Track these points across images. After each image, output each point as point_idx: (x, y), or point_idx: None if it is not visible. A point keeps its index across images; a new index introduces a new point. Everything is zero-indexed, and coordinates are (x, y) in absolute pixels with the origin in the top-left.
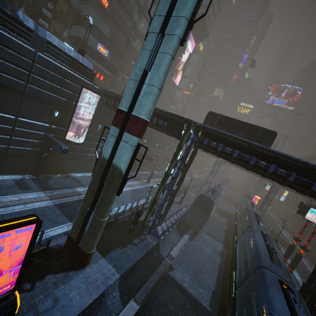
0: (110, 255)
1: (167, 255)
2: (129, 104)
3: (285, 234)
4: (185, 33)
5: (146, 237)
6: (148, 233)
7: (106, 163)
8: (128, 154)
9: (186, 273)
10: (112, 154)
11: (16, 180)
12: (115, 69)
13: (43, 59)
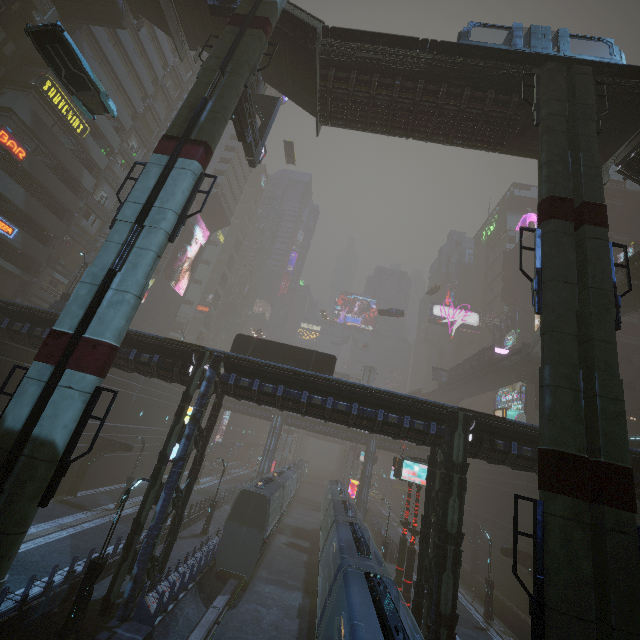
0: None
1: None
2: (79, 321)
3: (407, 535)
4: (176, 228)
5: (117, 631)
6: (121, 621)
7: (16, 438)
8: (73, 410)
9: None
10: (33, 417)
11: None
12: (33, 262)
13: None
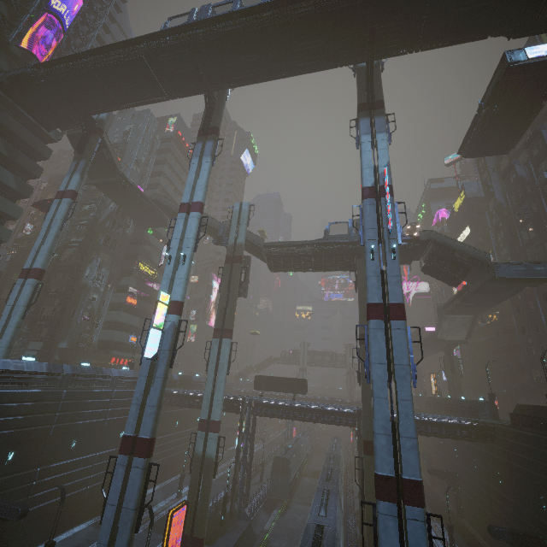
0: (215, 543)
1: (261, 531)
2: (207, 414)
3: None
4: (228, 369)
5: (238, 523)
6: (238, 520)
7: (202, 458)
8: (215, 446)
9: (283, 541)
10: (204, 450)
11: (94, 525)
12: None
13: (118, 393)
